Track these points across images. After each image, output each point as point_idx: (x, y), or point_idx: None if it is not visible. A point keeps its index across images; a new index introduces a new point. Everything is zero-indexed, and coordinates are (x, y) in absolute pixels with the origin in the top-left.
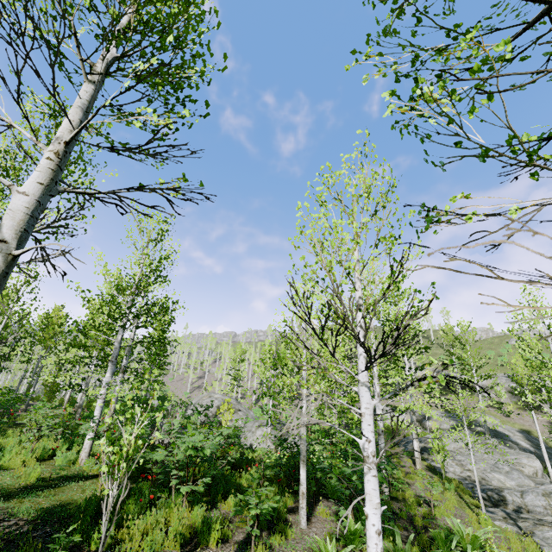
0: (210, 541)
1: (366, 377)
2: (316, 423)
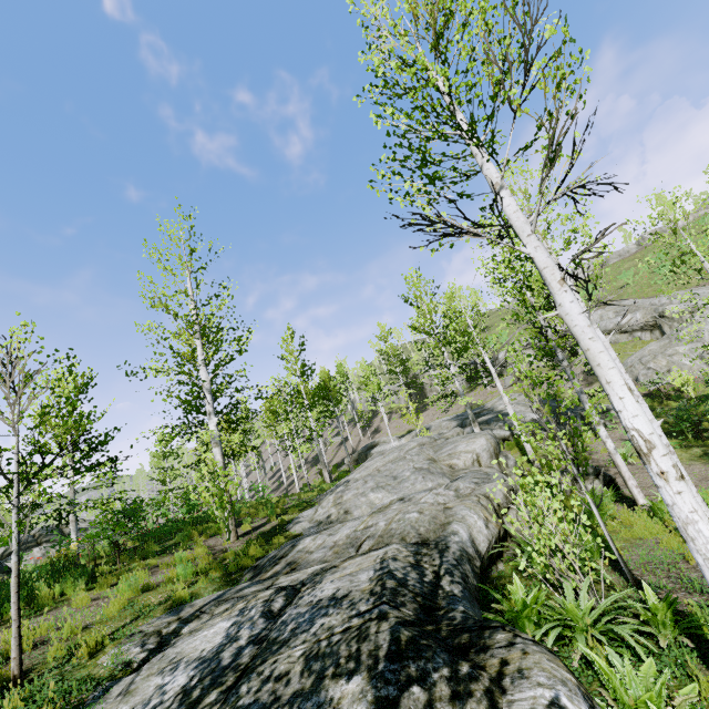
0: None
1: None
2: None
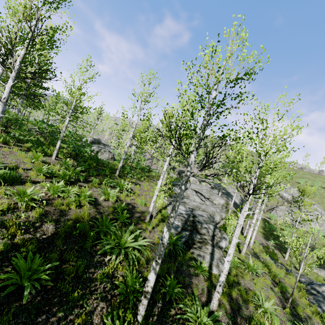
0: None
1: (13, 74)
2: None
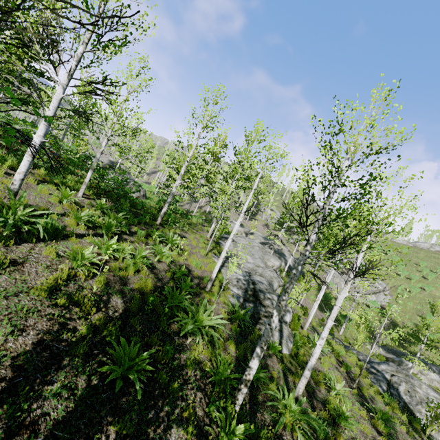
0: (4, 165)
1: (64, 81)
2: (27, 92)
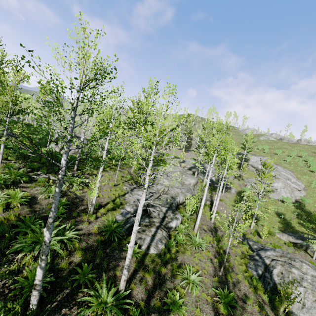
0: None
1: None
2: None
